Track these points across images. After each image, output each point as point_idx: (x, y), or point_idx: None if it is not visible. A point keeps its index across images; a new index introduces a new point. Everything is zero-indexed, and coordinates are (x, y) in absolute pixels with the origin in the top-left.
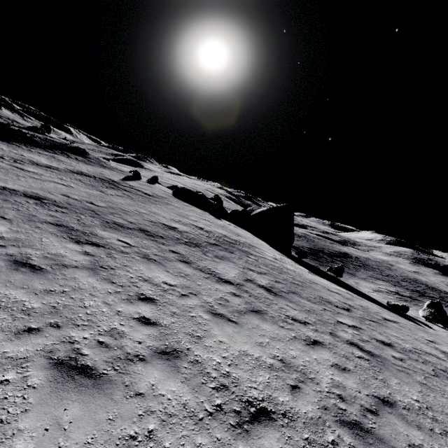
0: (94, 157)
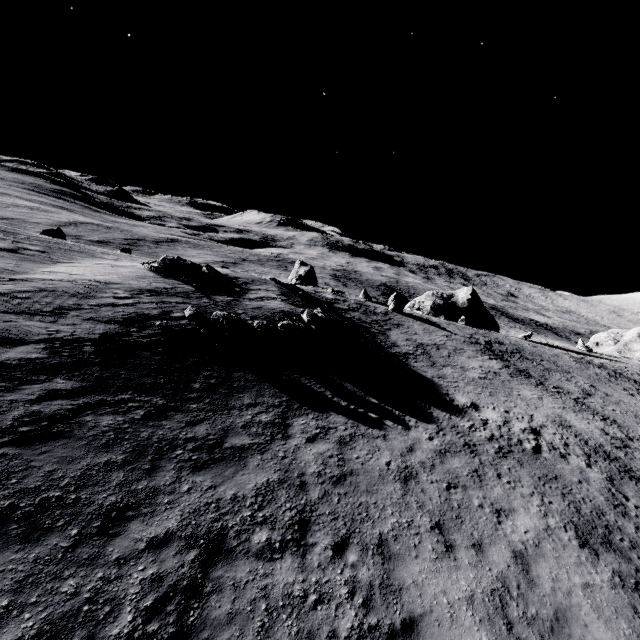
0: (311, 294)
